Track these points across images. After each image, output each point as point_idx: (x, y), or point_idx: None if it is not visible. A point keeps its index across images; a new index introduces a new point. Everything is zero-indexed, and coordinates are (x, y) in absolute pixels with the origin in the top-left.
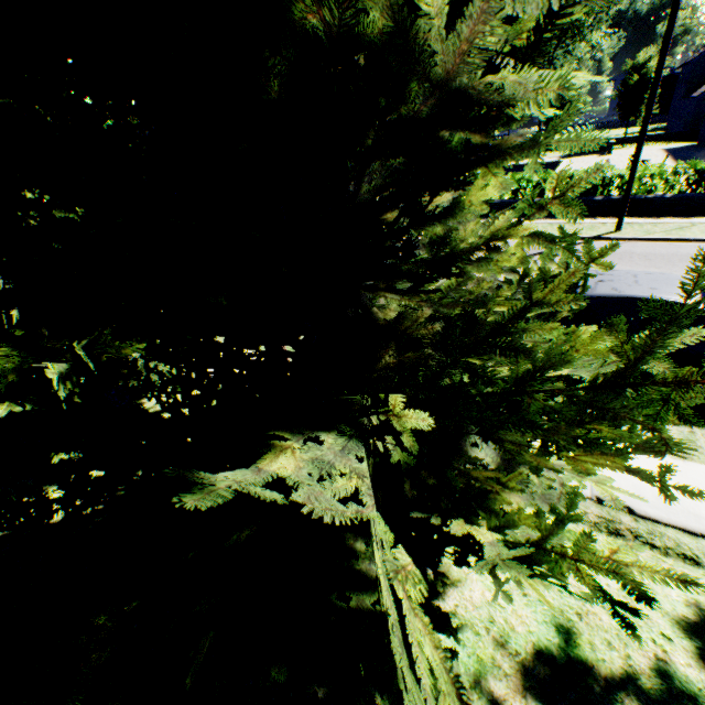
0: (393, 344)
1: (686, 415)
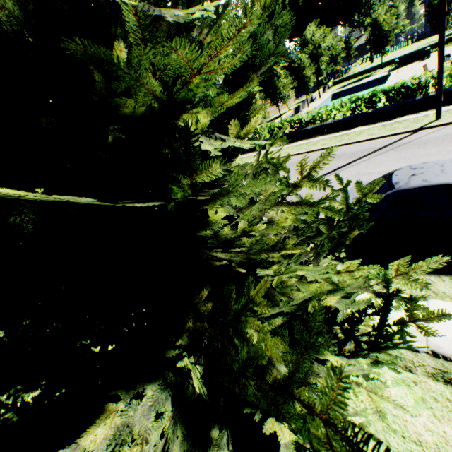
0: (191, 313)
1: (313, 443)
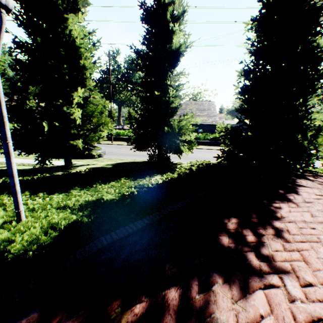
0: None
1: None
